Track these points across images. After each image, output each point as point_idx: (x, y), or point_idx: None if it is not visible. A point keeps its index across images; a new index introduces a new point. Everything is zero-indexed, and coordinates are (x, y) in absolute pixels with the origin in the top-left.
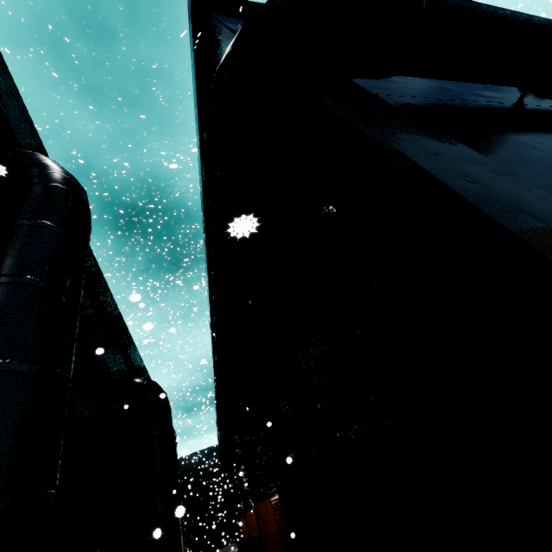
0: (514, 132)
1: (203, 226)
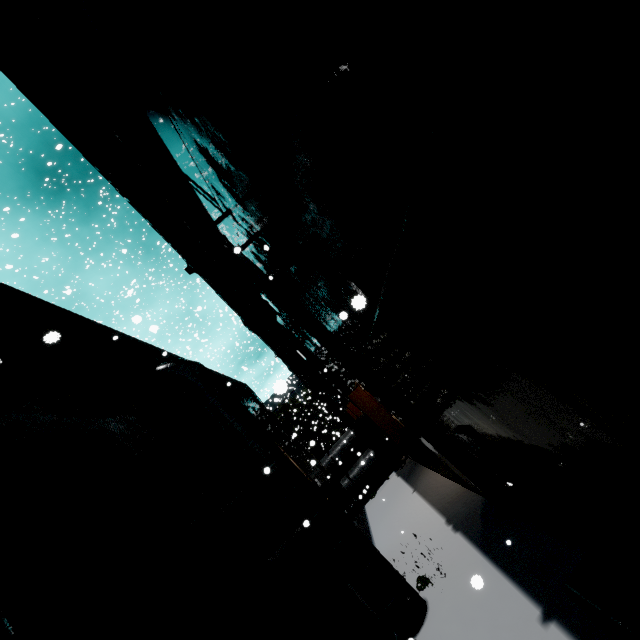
0: None
1: None
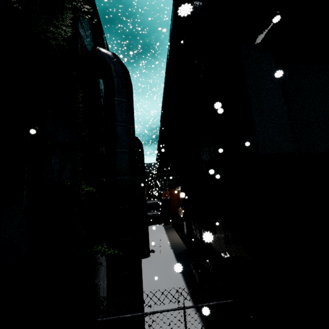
0: None
1: (168, 54)
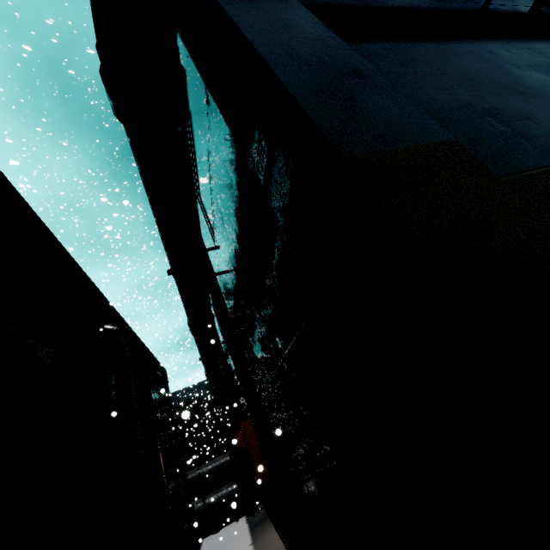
0: (468, 40)
1: None
